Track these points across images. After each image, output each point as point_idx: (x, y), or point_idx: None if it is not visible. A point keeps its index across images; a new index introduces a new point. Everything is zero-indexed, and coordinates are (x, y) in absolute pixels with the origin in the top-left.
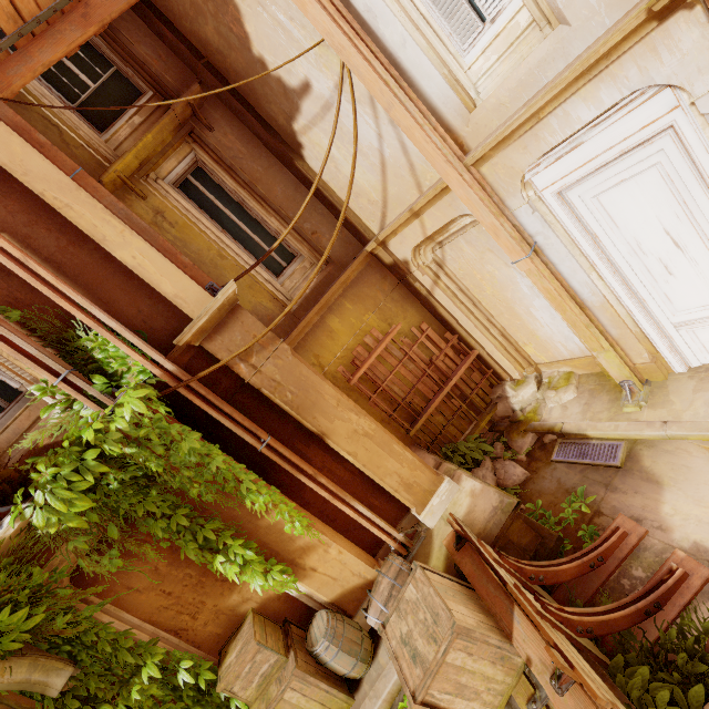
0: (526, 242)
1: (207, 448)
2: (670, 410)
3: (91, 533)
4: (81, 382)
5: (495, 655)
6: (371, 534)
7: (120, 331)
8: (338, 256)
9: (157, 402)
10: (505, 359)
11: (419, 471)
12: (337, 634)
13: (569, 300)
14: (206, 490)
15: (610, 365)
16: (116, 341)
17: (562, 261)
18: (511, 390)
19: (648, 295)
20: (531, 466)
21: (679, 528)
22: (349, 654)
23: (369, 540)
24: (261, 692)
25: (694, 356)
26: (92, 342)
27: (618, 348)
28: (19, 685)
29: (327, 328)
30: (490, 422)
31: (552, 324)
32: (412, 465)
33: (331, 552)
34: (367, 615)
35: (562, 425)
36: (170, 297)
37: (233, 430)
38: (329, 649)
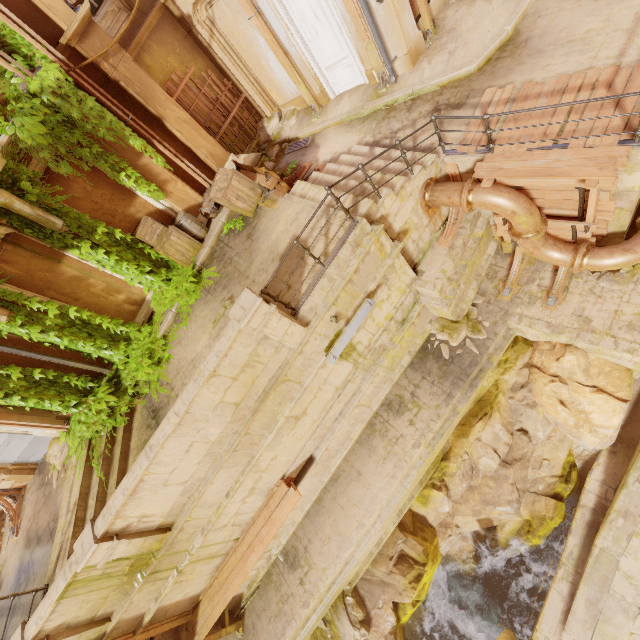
0: (254, 5)
1: (101, 108)
2: (327, 116)
3: (50, 150)
4: (9, 57)
5: (250, 187)
6: (198, 186)
7: (22, 25)
8: (139, 4)
9: (66, 74)
10: (261, 101)
11: (217, 148)
12: (189, 216)
13: (279, 49)
14: (107, 132)
15: (304, 94)
16: (22, 32)
17: (273, 22)
18: (266, 123)
19: (313, 48)
20: (277, 161)
21: (321, 159)
22: (197, 224)
23: (197, 188)
24: (159, 242)
25: (336, 88)
26: (3, 31)
27: (307, 84)
28: (42, 217)
29: (144, 64)
30: (258, 146)
31: (280, 73)
32: (213, 144)
33: (179, 185)
34: (202, 208)
35: (289, 136)
36: (46, 6)
37: (110, 106)
38: (187, 221)
